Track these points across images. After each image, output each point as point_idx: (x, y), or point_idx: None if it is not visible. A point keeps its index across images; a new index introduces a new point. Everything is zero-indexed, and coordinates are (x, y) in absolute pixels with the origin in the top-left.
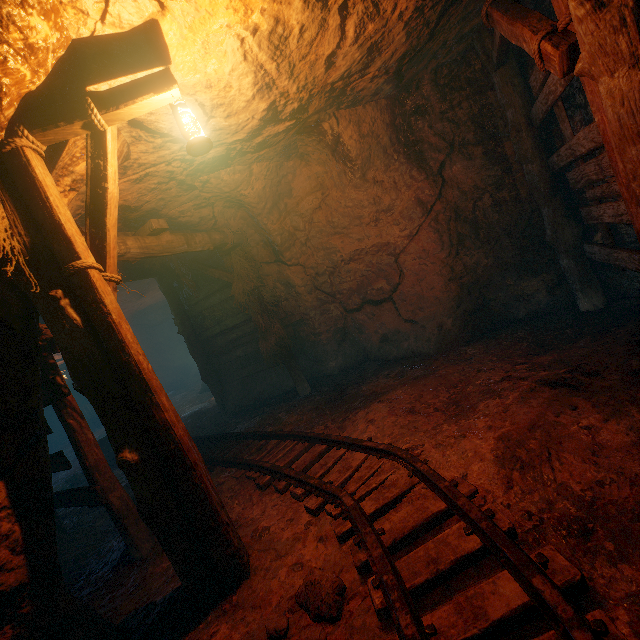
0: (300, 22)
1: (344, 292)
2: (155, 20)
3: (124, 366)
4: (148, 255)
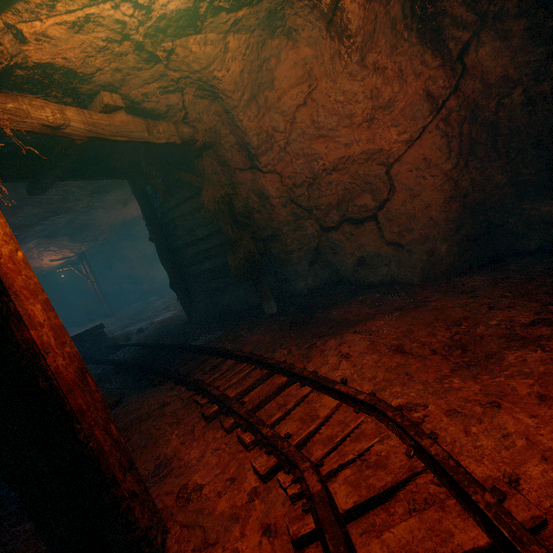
0: None
1: (322, 207)
2: None
3: None
4: (97, 135)
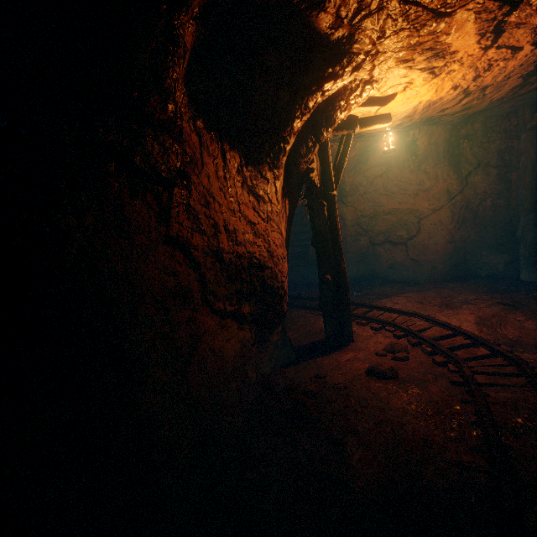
0: (448, 99)
1: (375, 231)
2: (396, 93)
3: (336, 241)
4: None
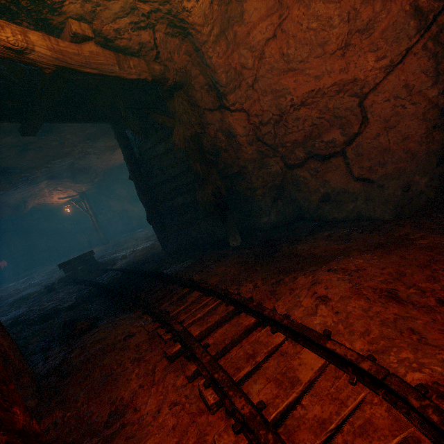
0: None
1: (287, 145)
2: None
3: None
4: (65, 65)
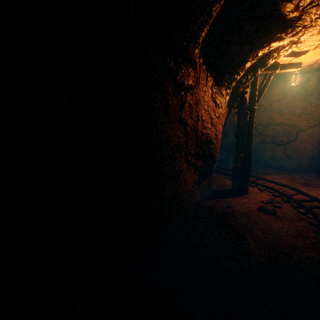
0: None
1: (265, 135)
2: (309, 50)
3: (250, 135)
4: None
